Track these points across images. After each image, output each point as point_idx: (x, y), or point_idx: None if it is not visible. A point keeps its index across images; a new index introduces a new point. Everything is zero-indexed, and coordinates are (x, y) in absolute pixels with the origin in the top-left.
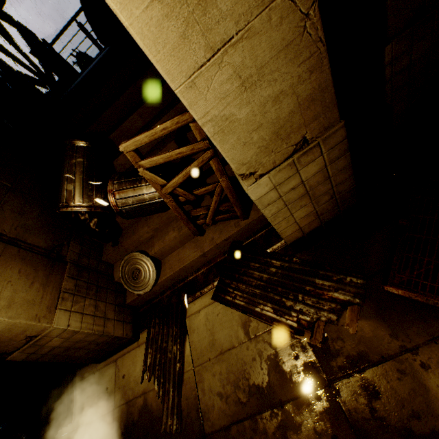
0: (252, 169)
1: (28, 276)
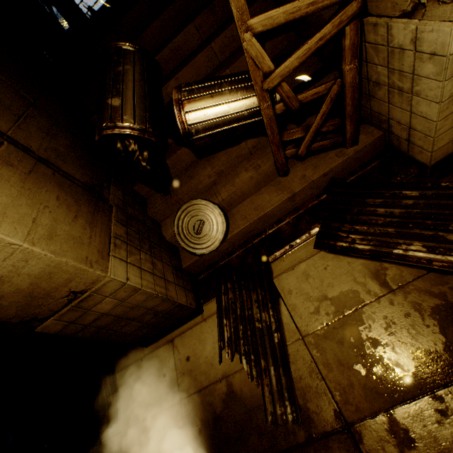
0: None
1: (69, 207)
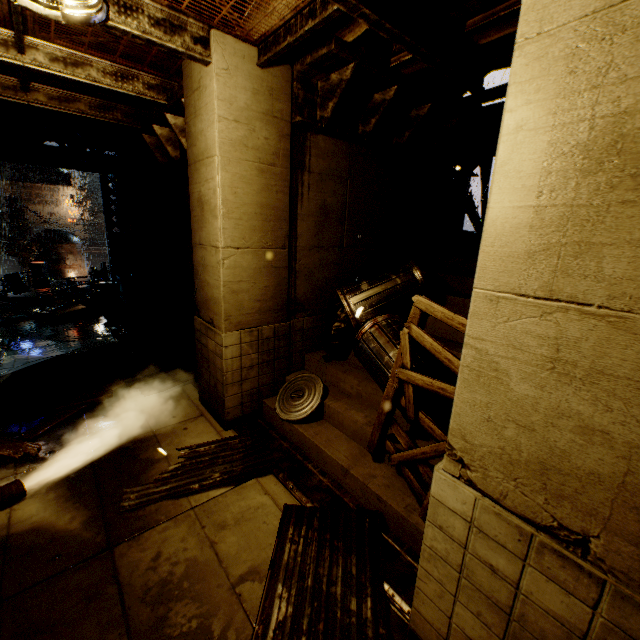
0: (467, 458)
1: (265, 294)
